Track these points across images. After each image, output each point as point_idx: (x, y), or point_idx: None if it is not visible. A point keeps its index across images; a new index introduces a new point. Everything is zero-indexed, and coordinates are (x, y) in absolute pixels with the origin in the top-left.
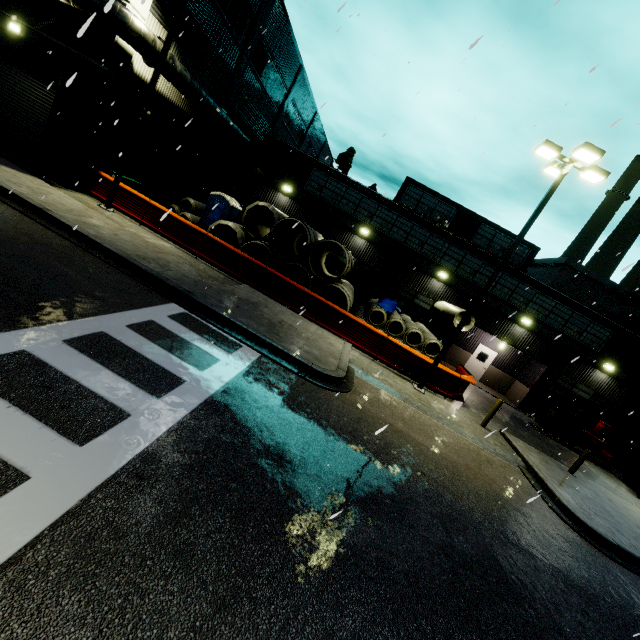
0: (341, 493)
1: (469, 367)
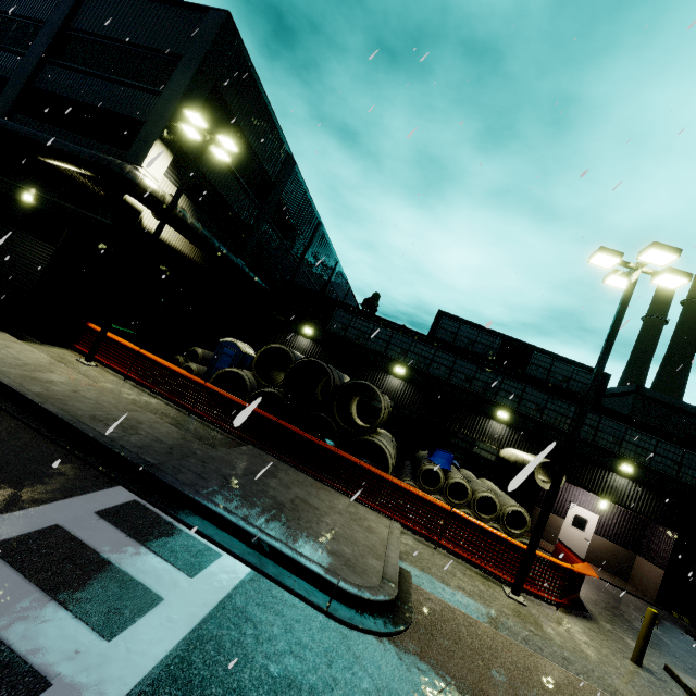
0: None
1: (565, 539)
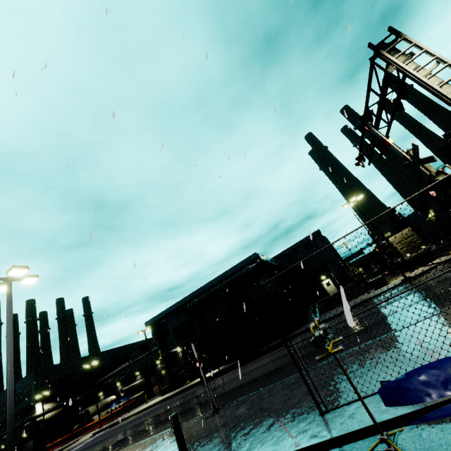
0: None
1: None
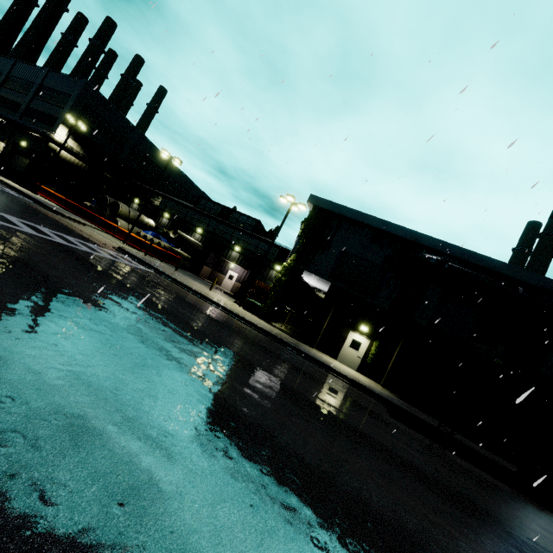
0: (7, 195)
1: (225, 284)
